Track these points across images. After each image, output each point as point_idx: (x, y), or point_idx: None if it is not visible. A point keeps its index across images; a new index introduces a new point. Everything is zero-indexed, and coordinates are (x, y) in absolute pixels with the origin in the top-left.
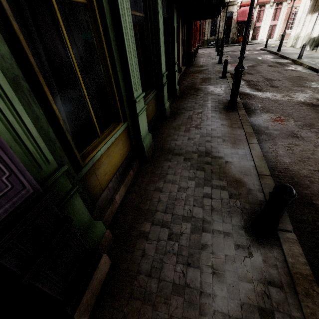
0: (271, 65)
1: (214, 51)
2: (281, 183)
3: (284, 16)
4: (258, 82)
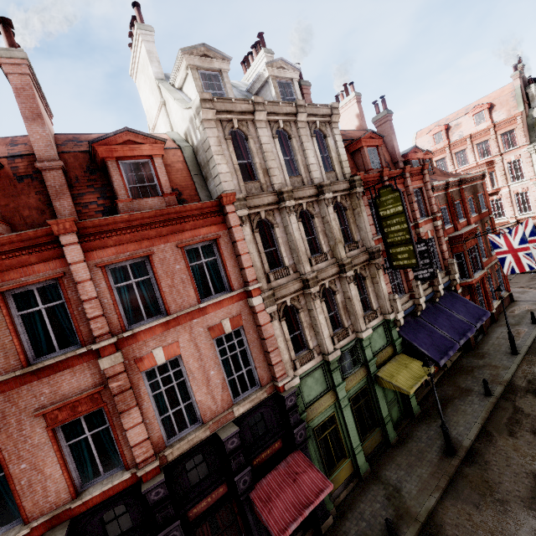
0: None
1: None
2: (428, 531)
3: None
4: (525, 418)
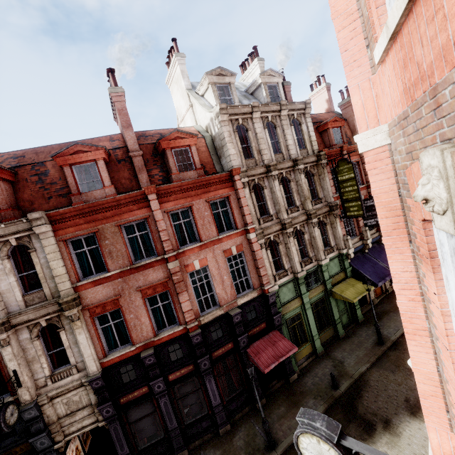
0: None
1: None
2: (358, 383)
3: None
4: None
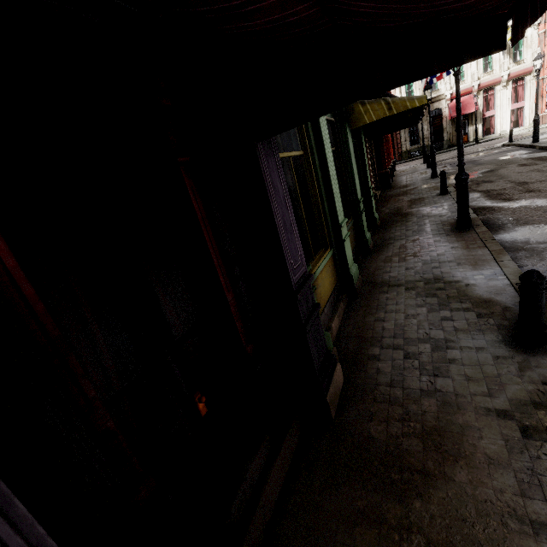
0: (525, 164)
1: (421, 163)
2: None
3: (534, 92)
4: (504, 190)
